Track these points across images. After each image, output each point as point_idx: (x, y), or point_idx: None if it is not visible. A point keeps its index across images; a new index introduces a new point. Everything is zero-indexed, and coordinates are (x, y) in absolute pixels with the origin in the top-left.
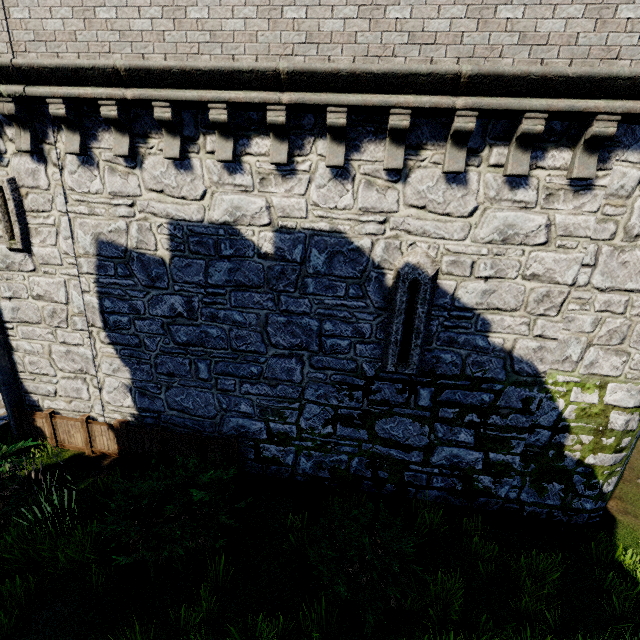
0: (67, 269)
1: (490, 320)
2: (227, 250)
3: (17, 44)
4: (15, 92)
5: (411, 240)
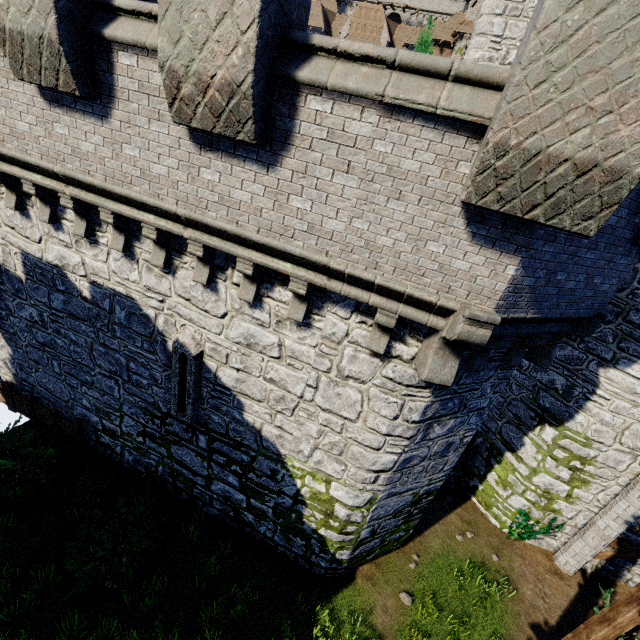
0: None
1: (243, 402)
2: (61, 286)
3: None
4: None
5: (183, 322)
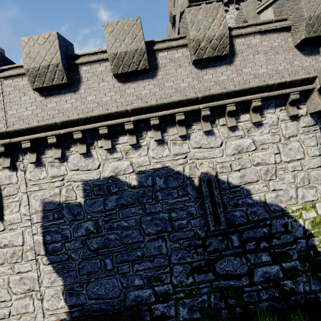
0: (24, 223)
1: (249, 189)
2: (114, 189)
3: (9, 123)
4: (5, 142)
5: (200, 162)
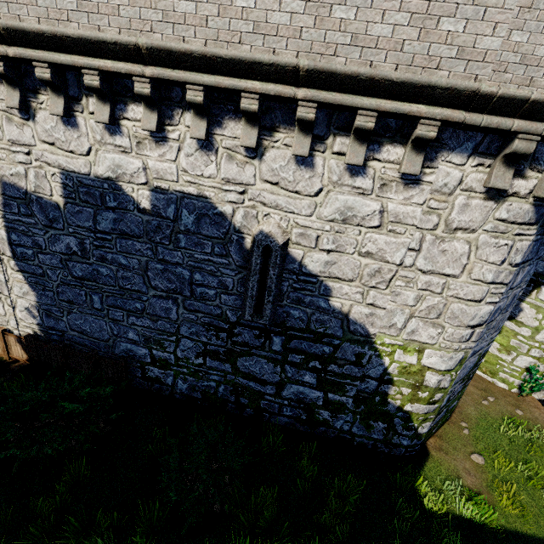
0: None
1: (331, 287)
2: (111, 202)
3: None
4: None
5: (266, 211)
